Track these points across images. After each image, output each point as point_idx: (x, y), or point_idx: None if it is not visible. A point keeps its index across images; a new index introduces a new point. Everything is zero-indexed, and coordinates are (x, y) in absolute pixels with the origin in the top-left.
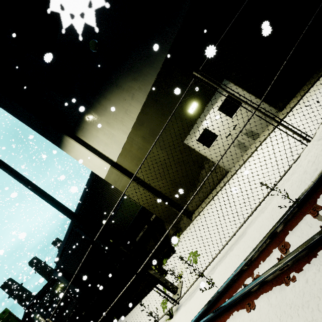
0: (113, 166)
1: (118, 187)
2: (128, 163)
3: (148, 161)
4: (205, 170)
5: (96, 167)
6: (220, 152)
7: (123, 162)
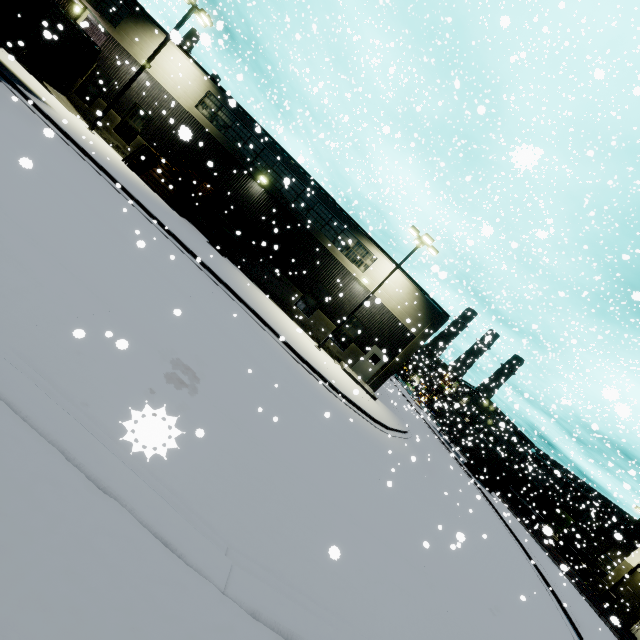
0: (633, 568)
1: (619, 566)
2: (635, 577)
3: (636, 589)
4: (629, 618)
5: (632, 558)
6: (639, 630)
7: (636, 574)
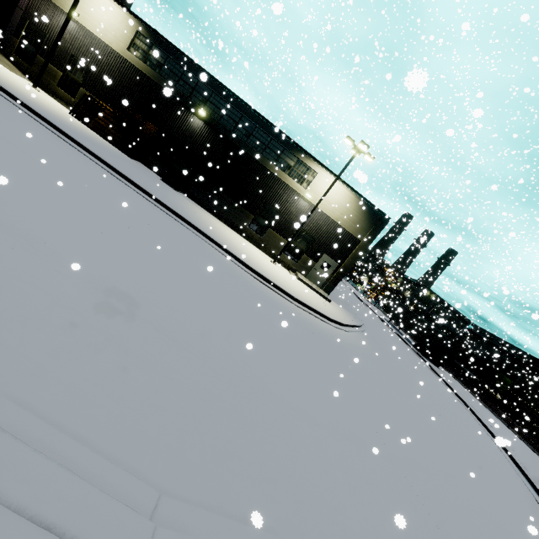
0: None
1: None
2: None
3: None
4: None
5: None
6: None
7: None
